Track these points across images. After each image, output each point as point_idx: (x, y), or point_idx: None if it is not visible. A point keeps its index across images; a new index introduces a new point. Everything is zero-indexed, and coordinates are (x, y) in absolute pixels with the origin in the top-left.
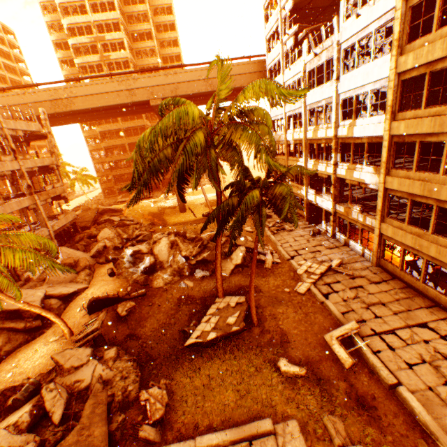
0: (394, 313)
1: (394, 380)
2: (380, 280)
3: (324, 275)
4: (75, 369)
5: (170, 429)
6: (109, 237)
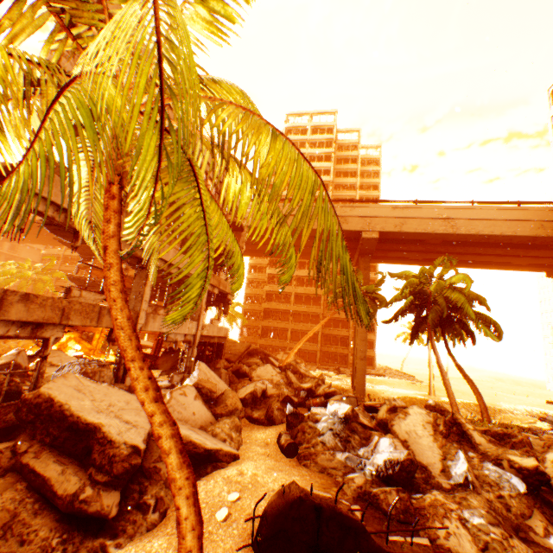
0: None
1: None
2: None
3: None
4: None
5: None
6: (271, 379)
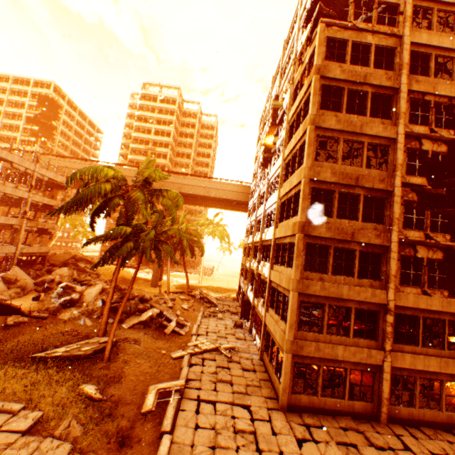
0: (232, 392)
1: (168, 428)
2: (252, 369)
3: (208, 352)
4: None
5: None
6: (63, 274)
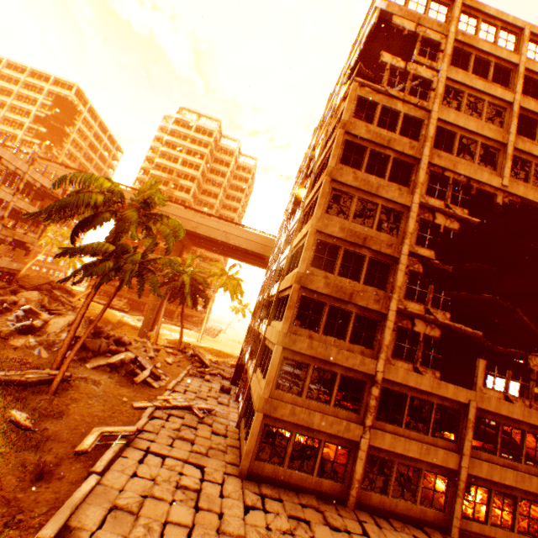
0: (190, 450)
1: (99, 469)
2: (223, 433)
3: (179, 409)
4: None
5: None
6: (31, 298)
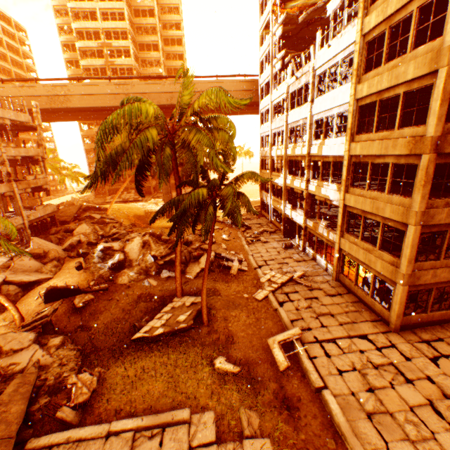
0: (339, 324)
1: (321, 383)
2: (336, 293)
3: (285, 285)
4: (14, 352)
5: (90, 414)
6: (85, 232)
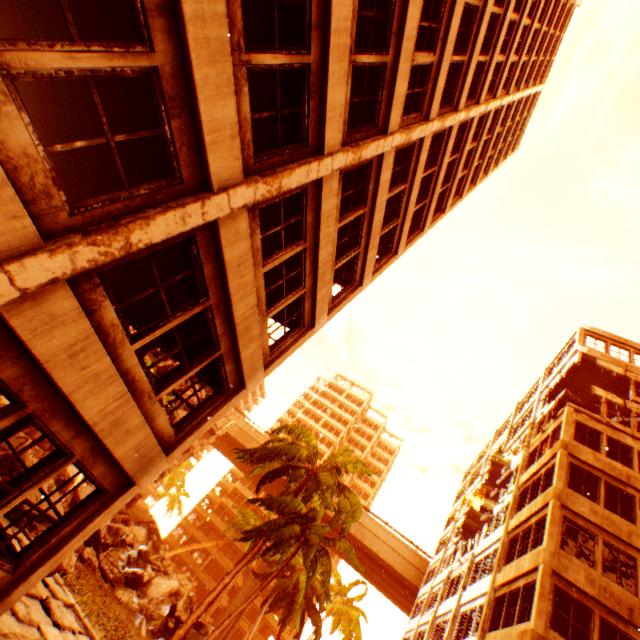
0: None
1: None
2: None
3: None
4: None
5: None
6: (138, 535)
